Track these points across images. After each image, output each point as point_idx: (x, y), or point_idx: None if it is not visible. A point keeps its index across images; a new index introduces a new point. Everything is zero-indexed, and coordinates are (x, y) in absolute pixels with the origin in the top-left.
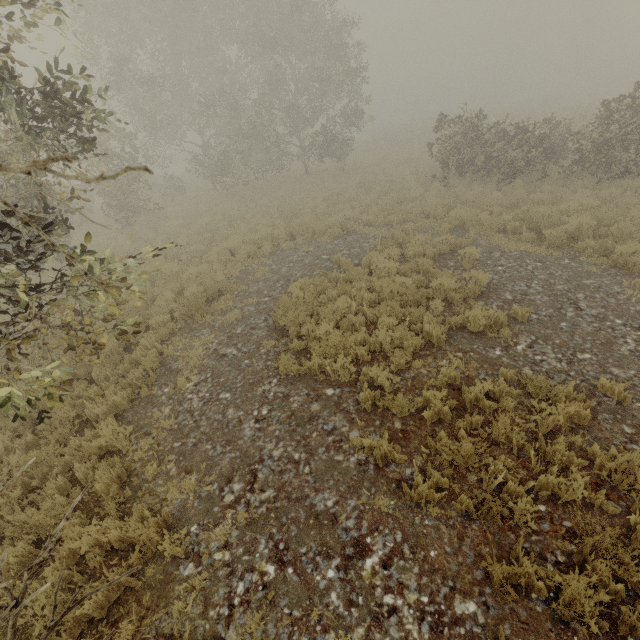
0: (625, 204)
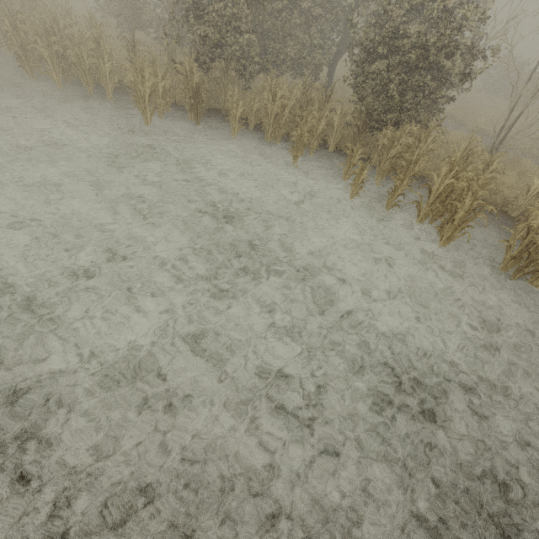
0: None
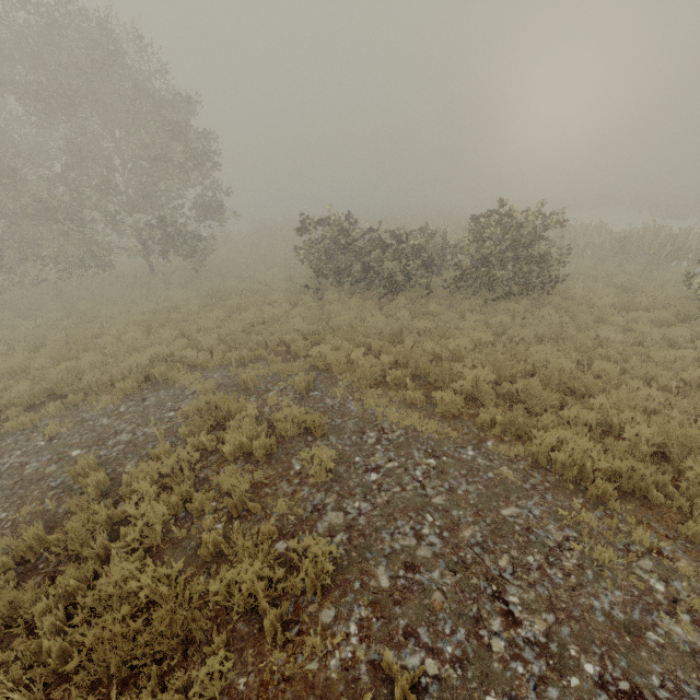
0: (519, 338)
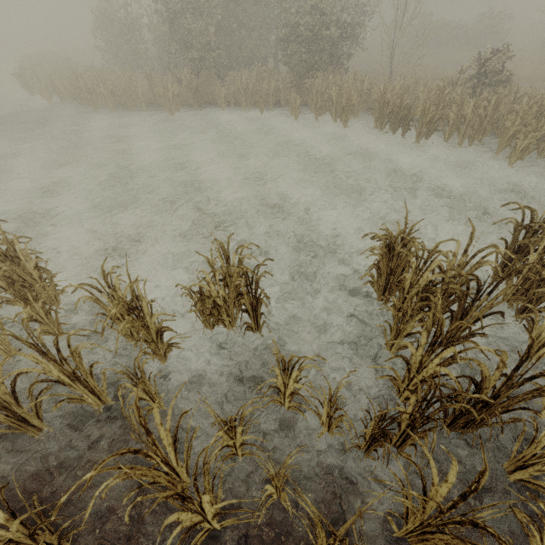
0: None
